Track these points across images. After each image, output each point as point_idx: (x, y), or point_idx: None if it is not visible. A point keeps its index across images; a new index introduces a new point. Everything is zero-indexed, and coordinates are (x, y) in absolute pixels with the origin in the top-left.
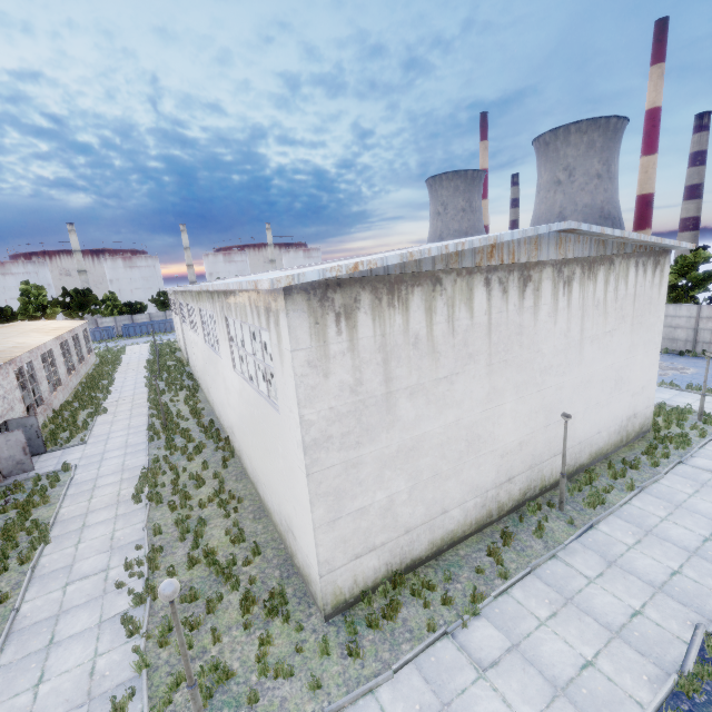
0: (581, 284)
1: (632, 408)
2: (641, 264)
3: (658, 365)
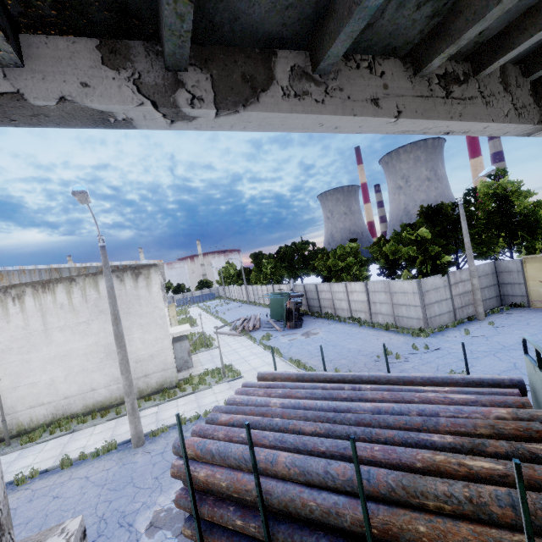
0: (35, 296)
1: (140, 371)
2: (115, 277)
3: (169, 339)
